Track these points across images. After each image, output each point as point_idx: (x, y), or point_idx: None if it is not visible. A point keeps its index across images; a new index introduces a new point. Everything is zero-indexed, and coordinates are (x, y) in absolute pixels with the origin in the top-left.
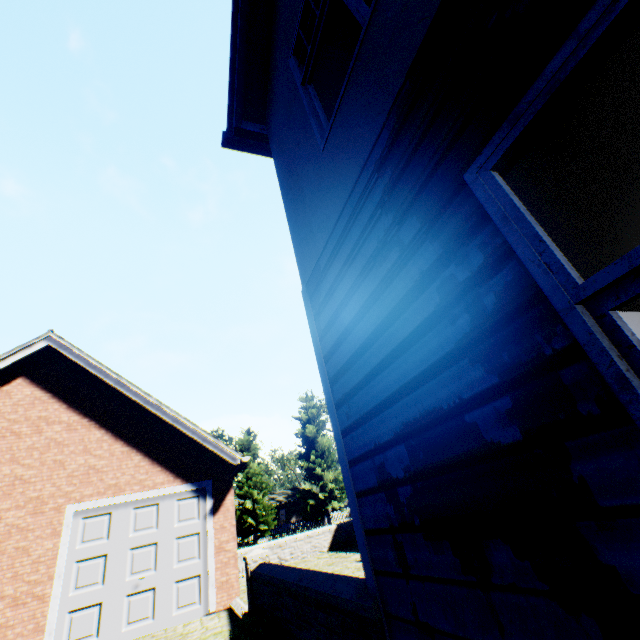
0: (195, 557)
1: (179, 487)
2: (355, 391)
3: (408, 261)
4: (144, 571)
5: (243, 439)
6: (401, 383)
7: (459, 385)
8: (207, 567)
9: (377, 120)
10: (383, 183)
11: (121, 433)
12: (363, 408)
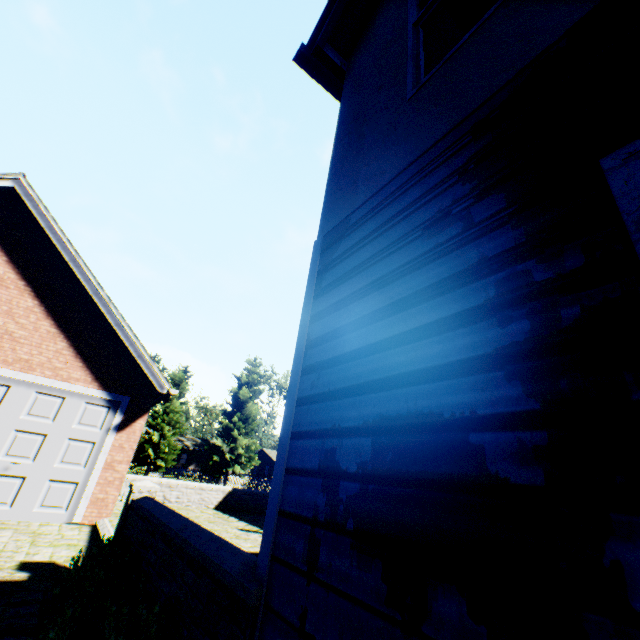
0: (81, 464)
1: (94, 391)
2: (334, 363)
3: (470, 241)
4: (21, 457)
5: (177, 374)
6: (398, 371)
7: (478, 397)
8: (89, 478)
9: (499, 76)
10: (475, 148)
11: (55, 312)
12: (336, 383)
